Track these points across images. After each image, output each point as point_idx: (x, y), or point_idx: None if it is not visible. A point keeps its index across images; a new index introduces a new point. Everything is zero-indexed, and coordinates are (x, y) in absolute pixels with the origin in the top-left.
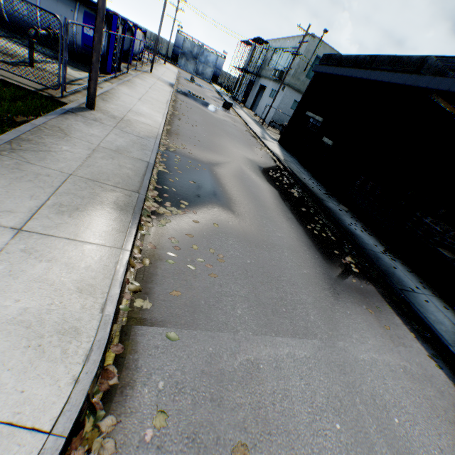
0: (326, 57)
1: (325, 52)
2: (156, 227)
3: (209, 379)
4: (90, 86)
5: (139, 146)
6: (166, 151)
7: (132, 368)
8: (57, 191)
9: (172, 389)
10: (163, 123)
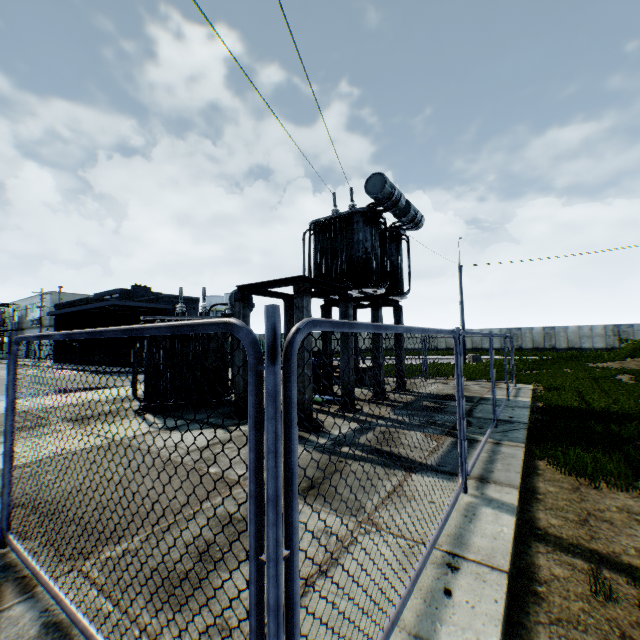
0: (57, 305)
1: (71, 297)
2: None
3: None
4: None
5: None
6: None
7: None
8: None
9: None
10: None
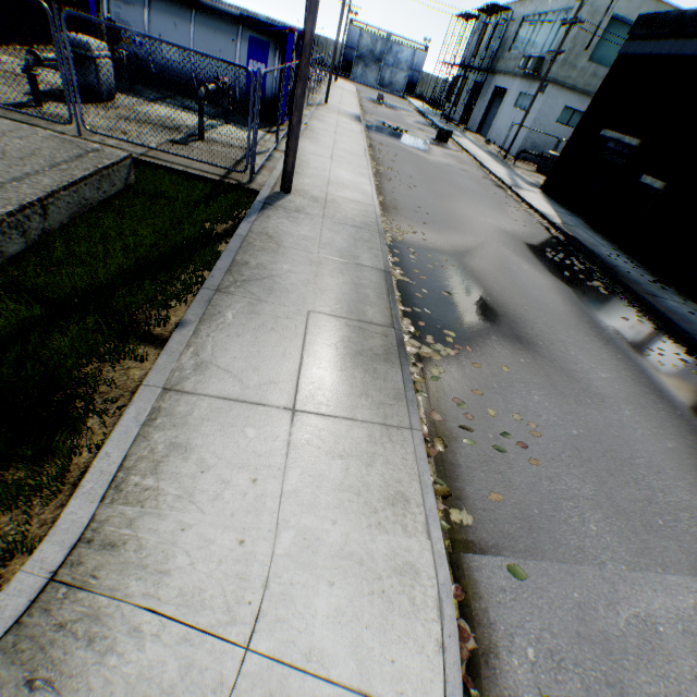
0: (645, 21)
1: (629, 7)
2: (429, 383)
3: (591, 647)
4: (287, 160)
5: (363, 244)
6: (393, 242)
7: (485, 623)
8: (305, 342)
9: (547, 661)
10: (374, 194)
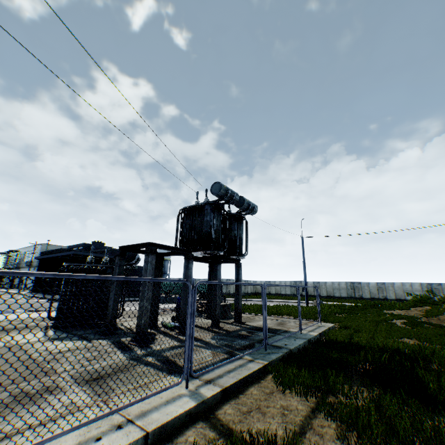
0: (42, 253)
1: (54, 248)
2: None
3: None
4: None
5: None
6: None
7: None
8: None
9: None
10: None
